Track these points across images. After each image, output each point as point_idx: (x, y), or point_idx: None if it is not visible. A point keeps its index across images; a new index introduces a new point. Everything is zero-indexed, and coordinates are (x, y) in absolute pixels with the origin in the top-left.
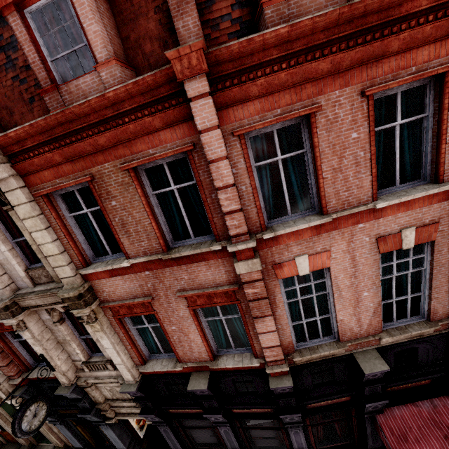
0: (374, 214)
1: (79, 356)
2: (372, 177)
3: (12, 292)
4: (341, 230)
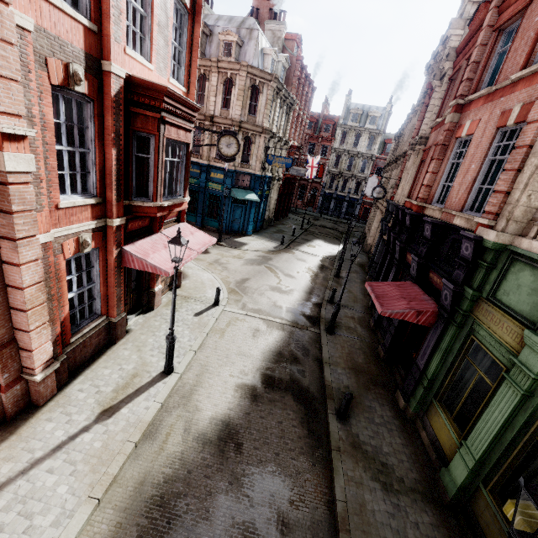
0: (512, 89)
1: None
2: (526, 55)
3: None
4: (493, 102)
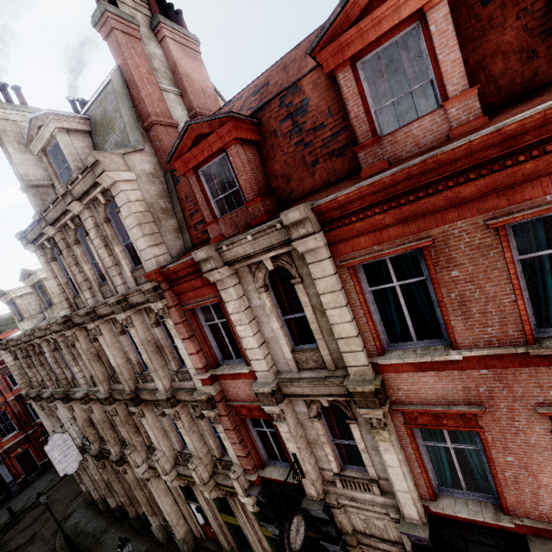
0: None
1: (331, 465)
2: None
3: (274, 375)
4: None
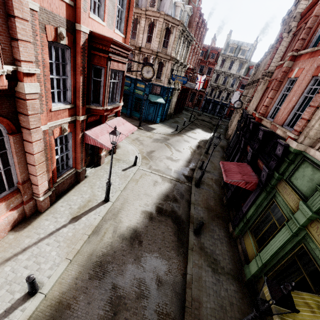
0: None
1: None
2: None
3: None
4: (313, 58)
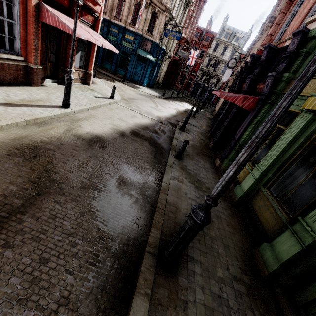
0: None
1: None
2: None
3: None
4: None
